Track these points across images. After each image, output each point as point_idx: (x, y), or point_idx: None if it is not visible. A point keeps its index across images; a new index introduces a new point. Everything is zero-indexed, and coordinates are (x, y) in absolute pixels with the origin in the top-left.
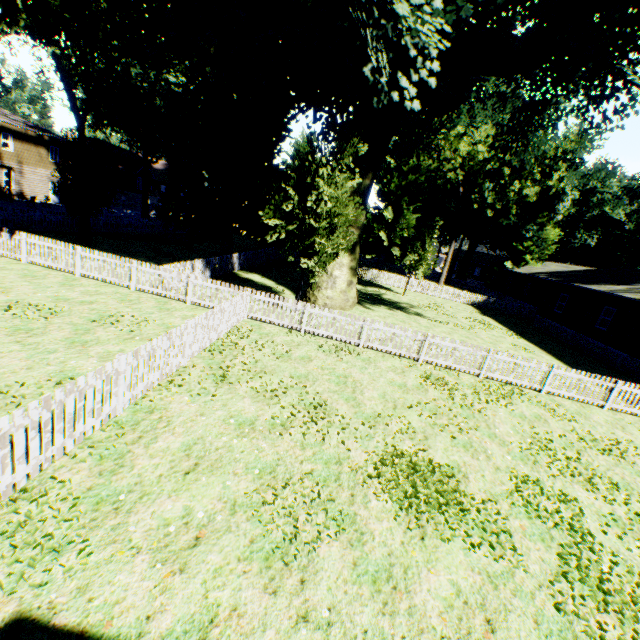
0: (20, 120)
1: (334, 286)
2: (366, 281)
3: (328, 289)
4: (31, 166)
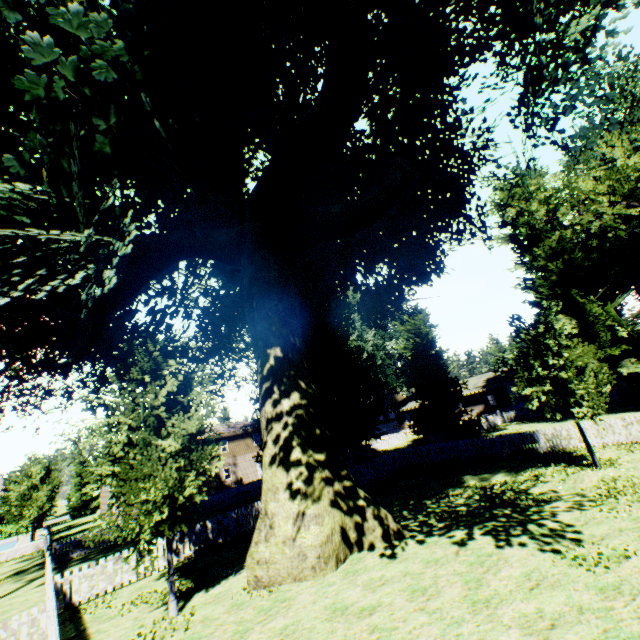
0: (243, 424)
1: (272, 533)
2: (538, 455)
3: (260, 542)
4: (242, 455)
